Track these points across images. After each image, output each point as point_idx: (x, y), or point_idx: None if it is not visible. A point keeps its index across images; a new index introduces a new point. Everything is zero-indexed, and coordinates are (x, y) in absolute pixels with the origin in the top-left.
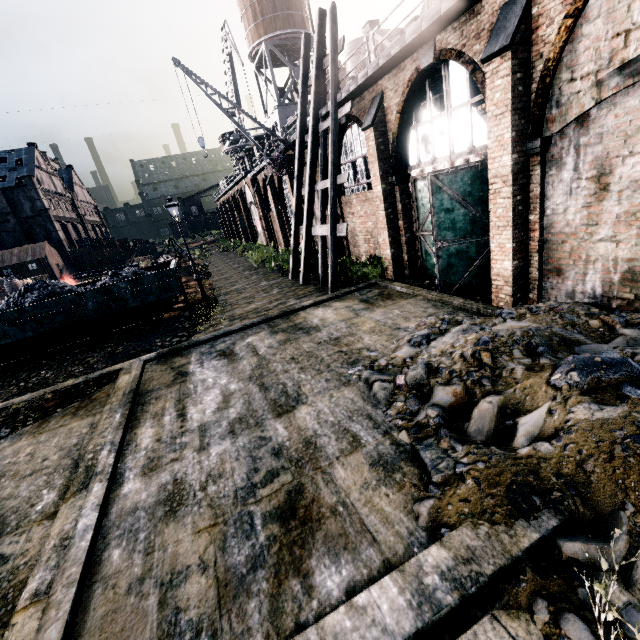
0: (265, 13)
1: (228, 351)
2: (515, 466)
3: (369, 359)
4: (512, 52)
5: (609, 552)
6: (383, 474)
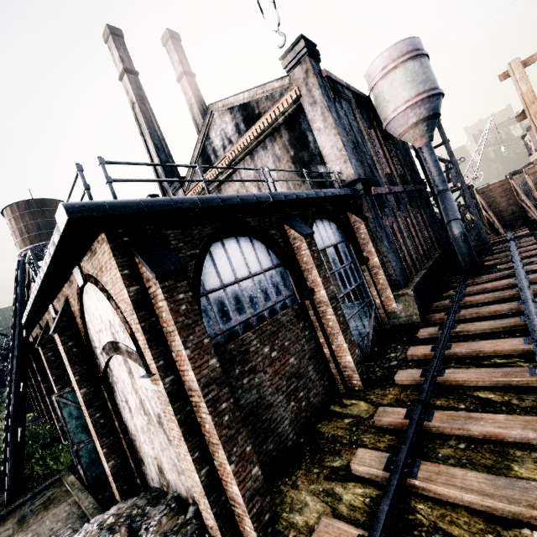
0: (31, 232)
1: None
2: None
3: None
4: (60, 333)
5: None
6: None
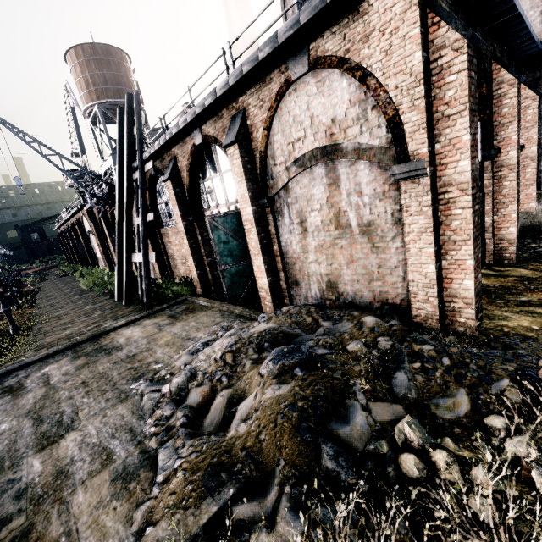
0: (97, 84)
1: (16, 386)
2: (217, 449)
3: (153, 371)
4: (239, 145)
5: (264, 504)
6: (120, 487)
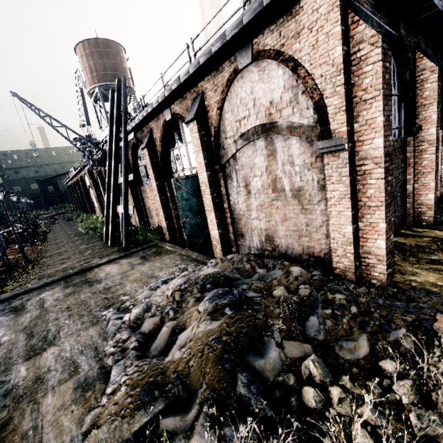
0: (98, 71)
1: (20, 307)
2: (154, 371)
3: (121, 302)
4: (197, 121)
5: (185, 419)
6: (79, 394)
